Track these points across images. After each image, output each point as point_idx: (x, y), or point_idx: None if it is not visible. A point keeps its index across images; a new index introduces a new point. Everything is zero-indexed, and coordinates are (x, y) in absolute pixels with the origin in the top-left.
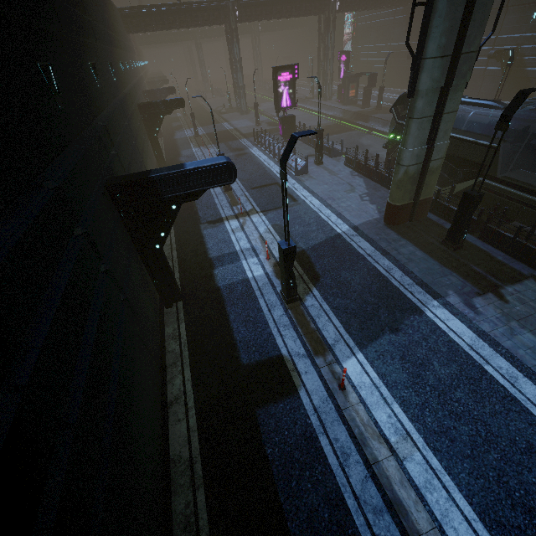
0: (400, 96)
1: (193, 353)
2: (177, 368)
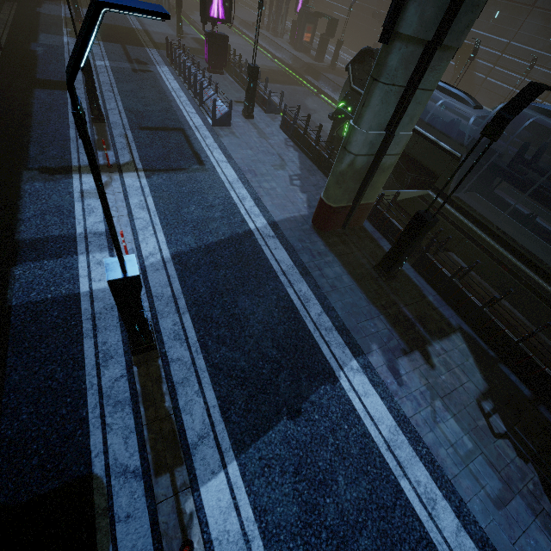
0: (362, 50)
1: None
2: None
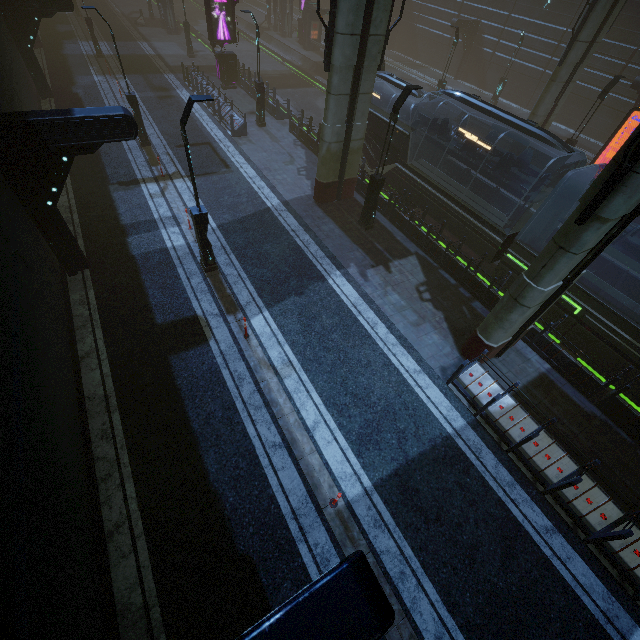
0: None
1: (105, 316)
2: (87, 330)
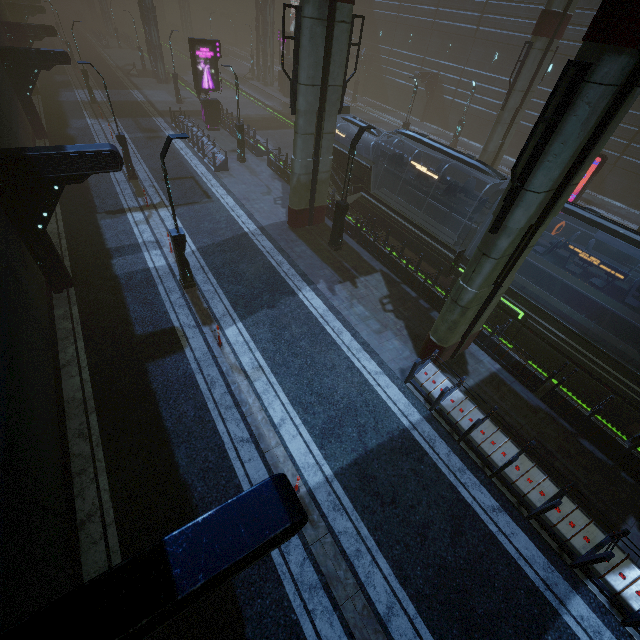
0: None
1: (87, 329)
2: (69, 341)
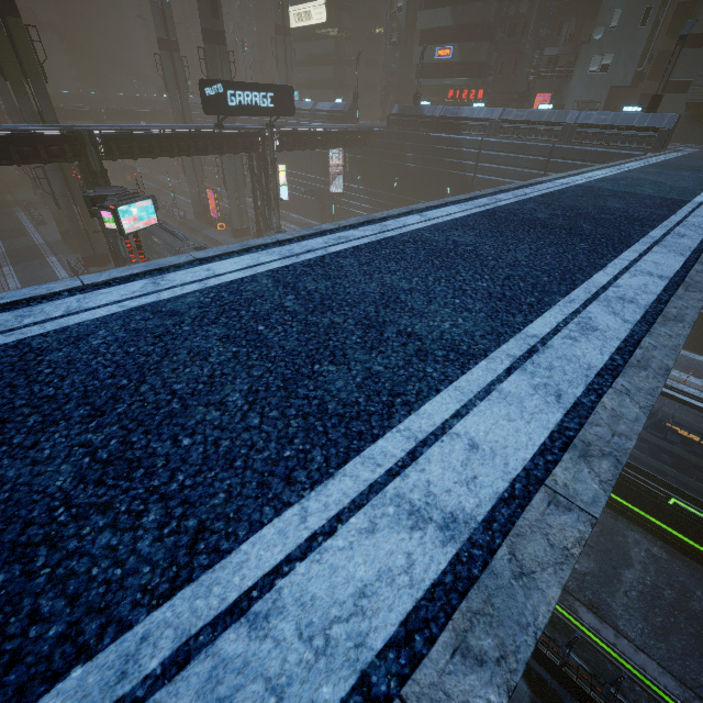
0: None
1: None
2: None
